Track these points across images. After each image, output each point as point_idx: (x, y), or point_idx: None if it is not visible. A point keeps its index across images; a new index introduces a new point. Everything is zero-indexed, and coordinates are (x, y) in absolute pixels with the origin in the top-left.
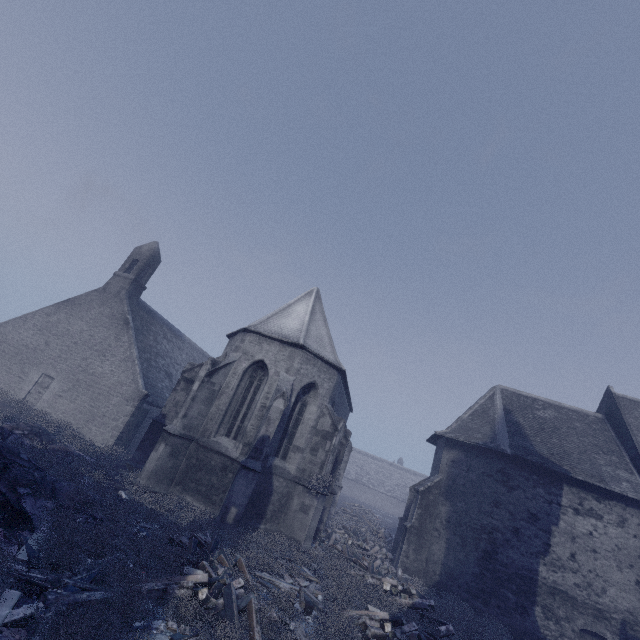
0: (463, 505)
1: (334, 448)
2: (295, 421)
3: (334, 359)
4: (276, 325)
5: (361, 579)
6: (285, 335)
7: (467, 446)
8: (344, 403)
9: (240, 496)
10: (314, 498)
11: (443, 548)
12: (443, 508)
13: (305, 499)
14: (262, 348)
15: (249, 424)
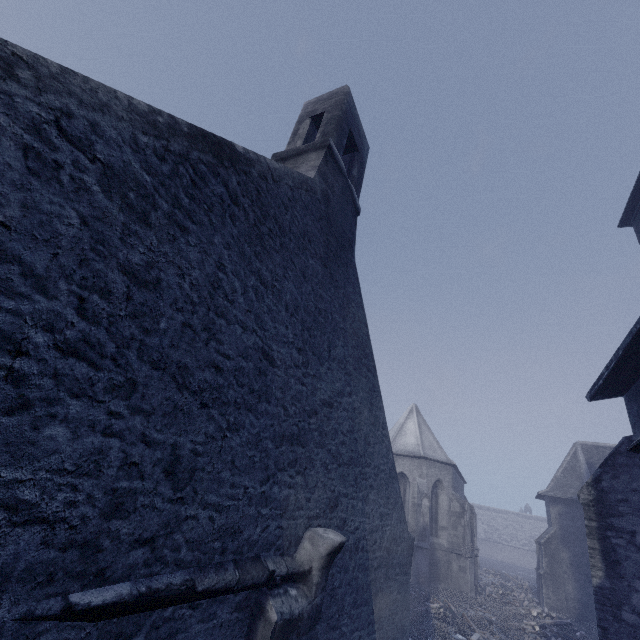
0: (578, 549)
1: (467, 523)
2: (435, 508)
3: (445, 458)
4: (401, 444)
5: (515, 611)
6: (410, 451)
7: (566, 500)
8: (459, 481)
9: (423, 566)
10: (466, 561)
11: (575, 586)
12: (564, 554)
13: (460, 563)
14: (399, 463)
15: (409, 517)
